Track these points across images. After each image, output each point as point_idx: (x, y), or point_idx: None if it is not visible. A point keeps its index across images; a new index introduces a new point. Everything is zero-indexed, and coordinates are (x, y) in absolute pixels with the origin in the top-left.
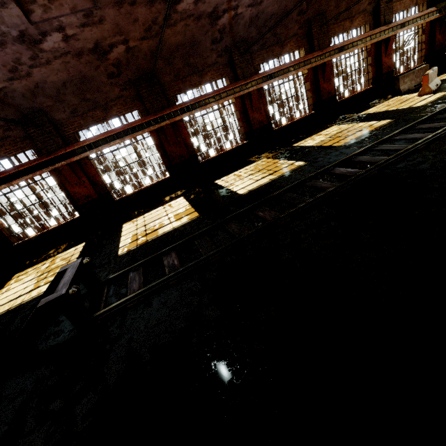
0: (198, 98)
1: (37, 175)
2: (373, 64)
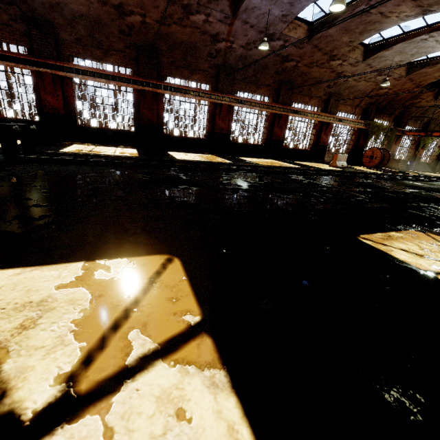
0: (182, 86)
1: (19, 67)
2: (316, 135)
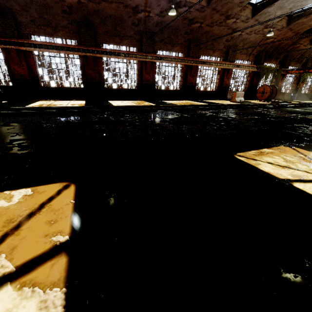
0: (114, 50)
1: None
2: (220, 79)
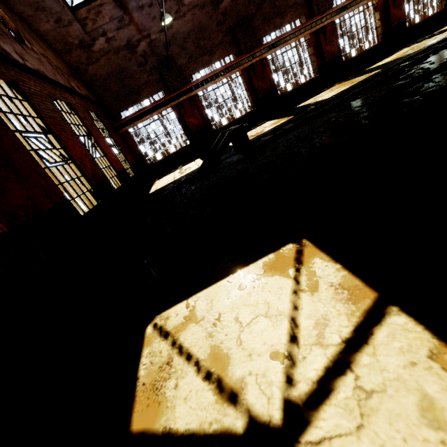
0: (281, 36)
1: (168, 107)
2: None
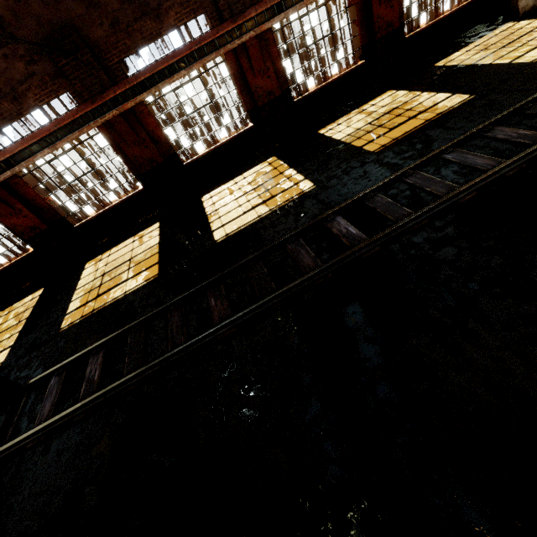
0: (156, 65)
1: None
2: None
